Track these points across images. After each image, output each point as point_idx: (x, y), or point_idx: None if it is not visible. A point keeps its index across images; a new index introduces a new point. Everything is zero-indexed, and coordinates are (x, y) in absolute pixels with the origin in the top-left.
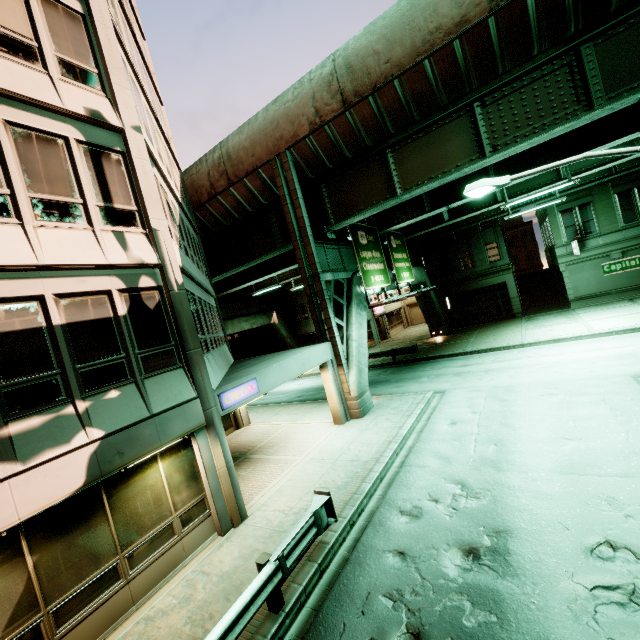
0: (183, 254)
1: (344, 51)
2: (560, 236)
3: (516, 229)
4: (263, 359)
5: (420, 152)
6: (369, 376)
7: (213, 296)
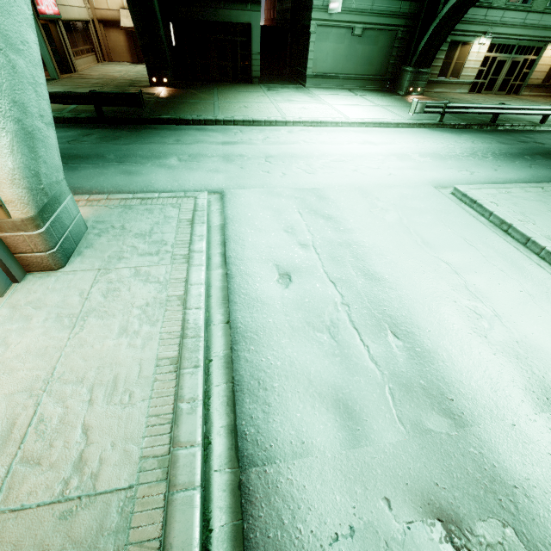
0: None
1: None
2: None
3: None
4: None
5: None
6: None
7: None
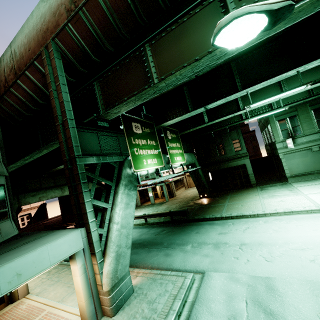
0: None
1: None
2: (278, 136)
3: (246, 134)
4: (7, 248)
5: (174, 42)
6: (151, 235)
7: None
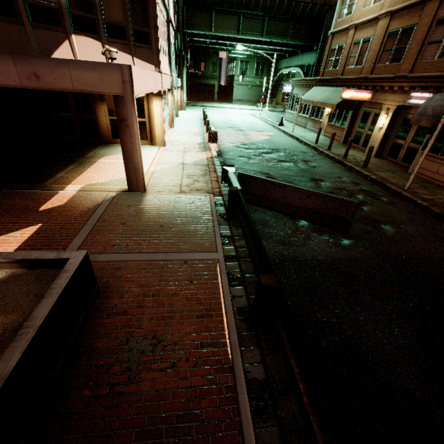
0: None
1: None
2: (237, 71)
3: None
4: None
5: (223, 19)
6: None
7: None
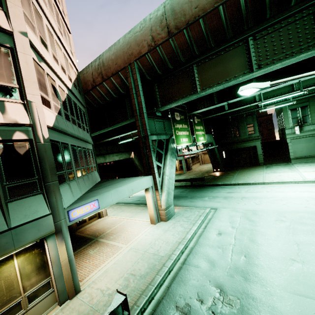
0: (62, 118)
1: (171, 0)
2: (289, 123)
3: (263, 117)
4: (112, 182)
5: (213, 67)
6: (177, 192)
7: (90, 143)
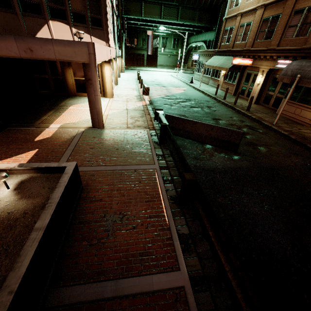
0: None
1: None
2: (160, 45)
3: None
4: None
5: (150, 8)
6: None
7: None
